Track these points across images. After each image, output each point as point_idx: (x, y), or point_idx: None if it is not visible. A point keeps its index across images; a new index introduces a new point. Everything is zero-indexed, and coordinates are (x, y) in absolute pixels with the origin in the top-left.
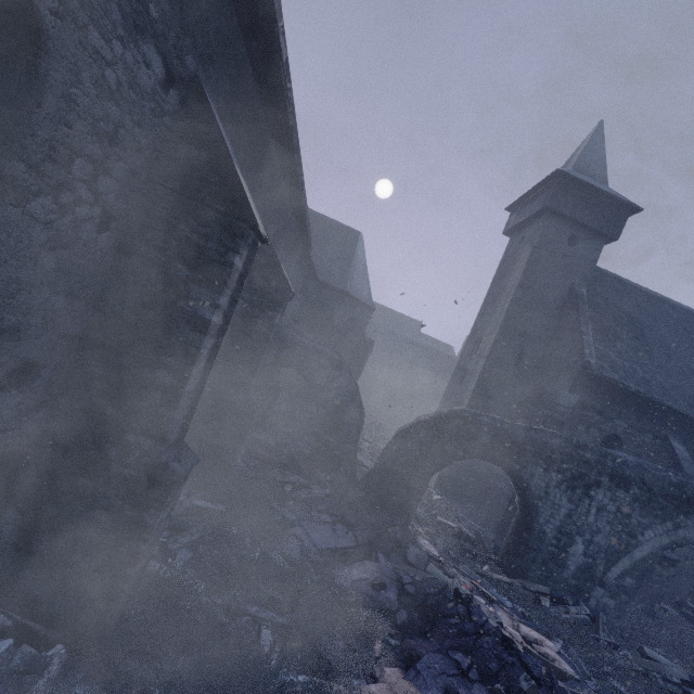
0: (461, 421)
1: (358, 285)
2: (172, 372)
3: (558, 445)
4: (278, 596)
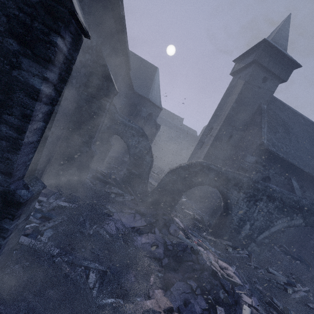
0: (201, 167)
1: (154, 96)
2: (13, 127)
3: (246, 181)
4: (100, 255)
